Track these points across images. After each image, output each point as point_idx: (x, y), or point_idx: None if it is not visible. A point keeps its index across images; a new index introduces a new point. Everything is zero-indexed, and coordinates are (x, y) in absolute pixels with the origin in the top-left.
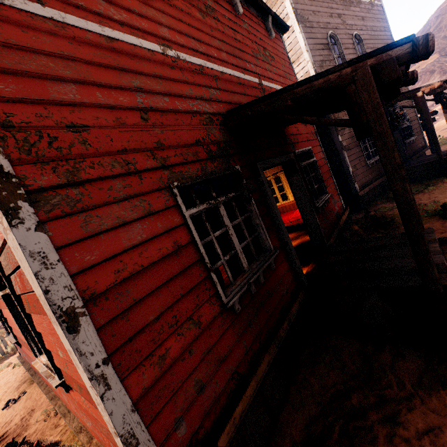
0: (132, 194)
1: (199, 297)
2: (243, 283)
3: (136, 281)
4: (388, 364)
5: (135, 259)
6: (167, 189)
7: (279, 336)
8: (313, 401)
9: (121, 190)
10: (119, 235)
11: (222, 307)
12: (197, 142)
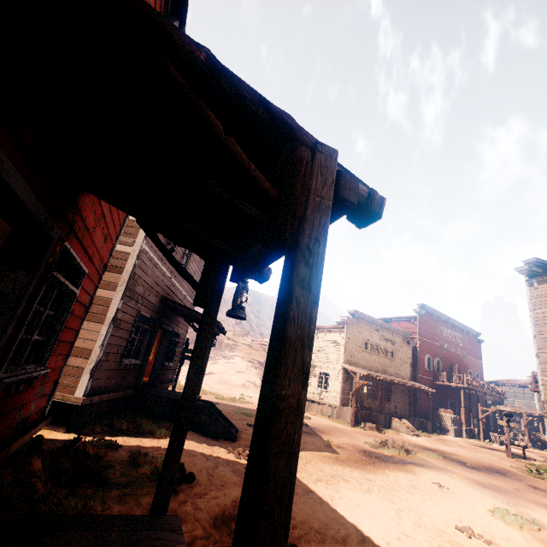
0: None
1: None
2: None
3: None
4: None
5: None
6: None
7: None
8: None
9: None
10: None
11: None
12: None
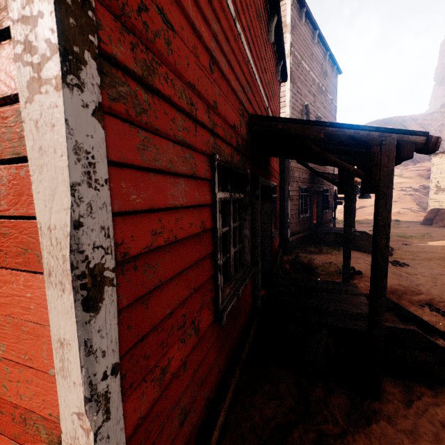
0: (187, 142)
1: (204, 297)
2: (232, 293)
3: (165, 255)
4: (322, 398)
5: (172, 225)
6: (209, 158)
7: (242, 359)
8: (254, 435)
9: (180, 129)
10: (166, 184)
11: (216, 315)
12: (234, 127)
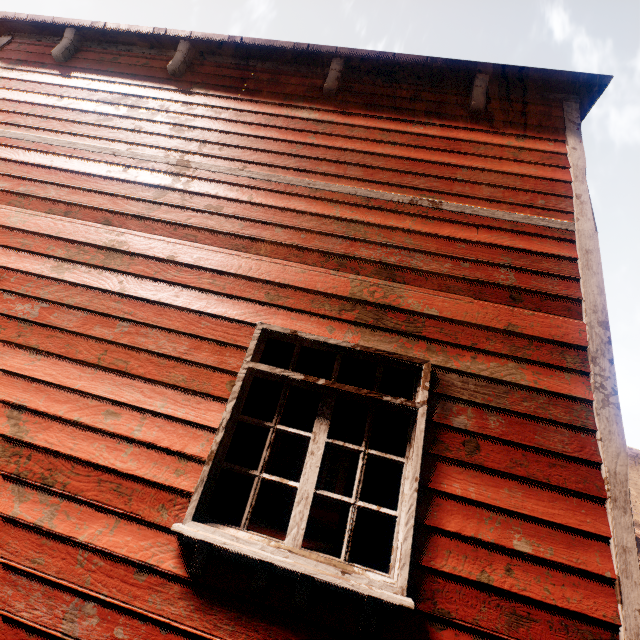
0: None
1: None
2: None
3: None
4: None
5: None
6: None
7: None
8: None
9: None
10: None
11: None
12: None
